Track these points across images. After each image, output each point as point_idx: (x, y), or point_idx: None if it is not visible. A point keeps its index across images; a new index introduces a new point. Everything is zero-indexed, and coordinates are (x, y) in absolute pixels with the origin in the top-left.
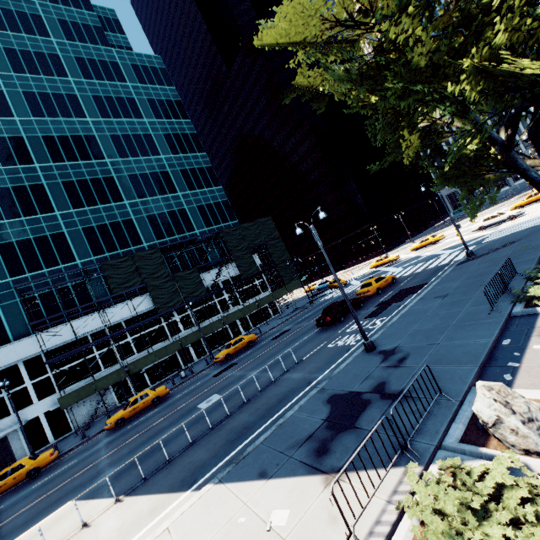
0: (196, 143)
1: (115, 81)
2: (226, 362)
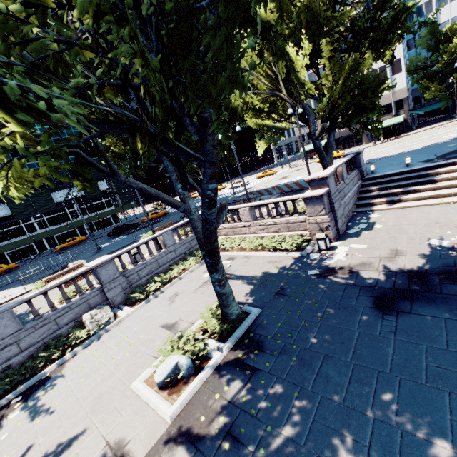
0: None
1: None
2: (61, 251)
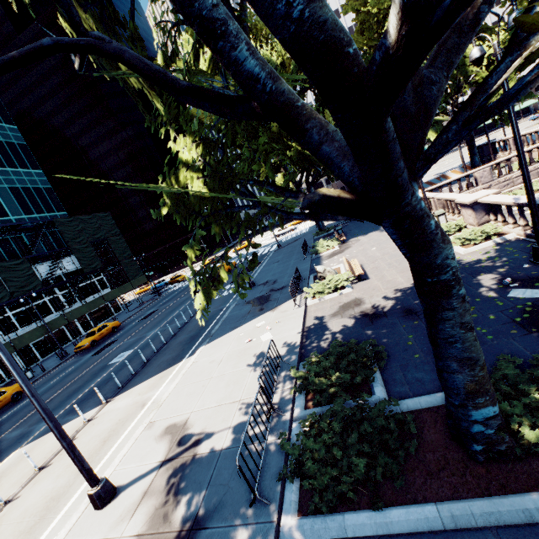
0: (0, 110)
1: None
2: (94, 347)
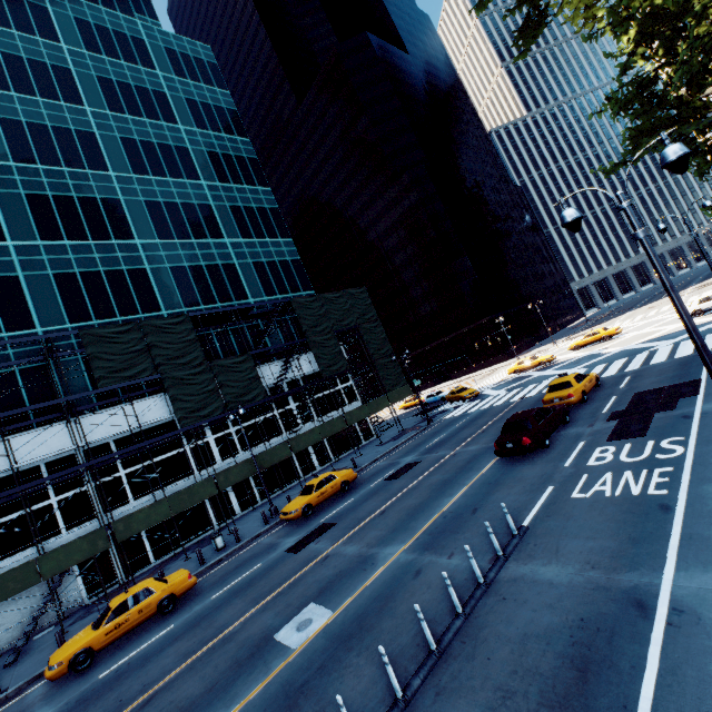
0: (256, 172)
1: (137, 64)
2: (306, 521)
